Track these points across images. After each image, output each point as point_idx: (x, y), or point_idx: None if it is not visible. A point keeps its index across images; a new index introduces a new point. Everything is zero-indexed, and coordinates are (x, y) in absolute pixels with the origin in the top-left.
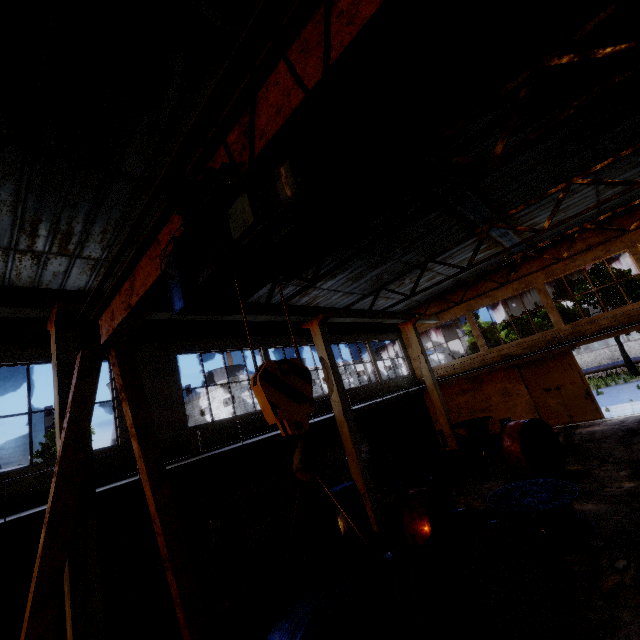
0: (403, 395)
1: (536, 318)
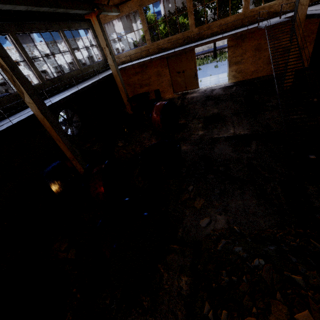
0: (95, 83)
1: (181, 16)
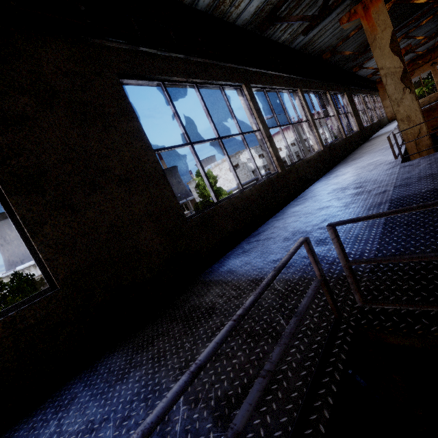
0: None
1: None
